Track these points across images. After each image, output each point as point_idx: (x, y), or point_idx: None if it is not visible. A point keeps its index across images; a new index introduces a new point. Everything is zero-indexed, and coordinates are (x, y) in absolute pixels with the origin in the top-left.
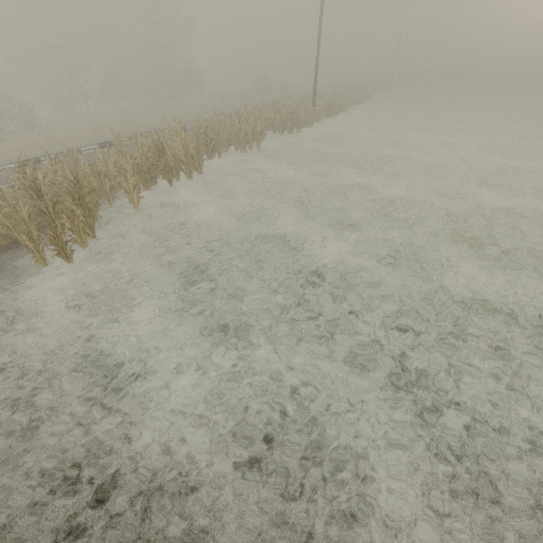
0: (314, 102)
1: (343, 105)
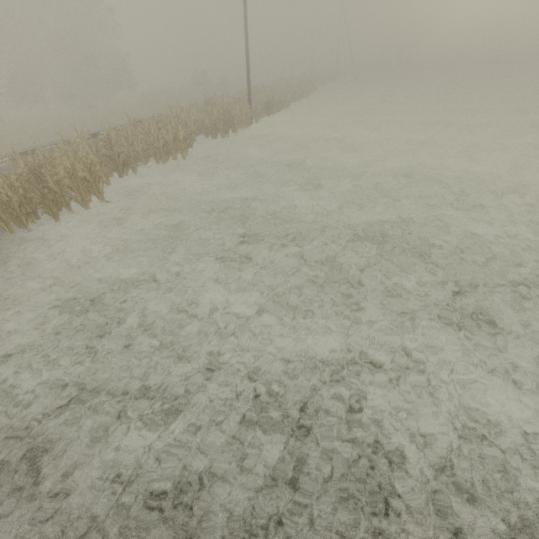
0: (250, 99)
1: (284, 101)
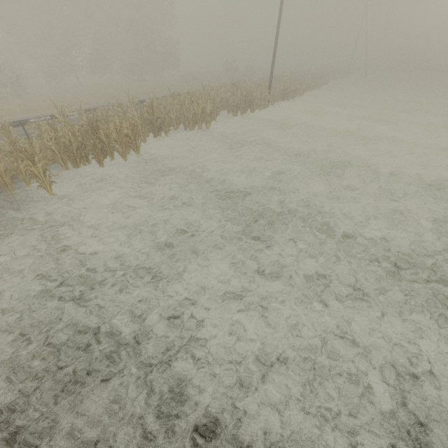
0: (270, 85)
1: (299, 89)
